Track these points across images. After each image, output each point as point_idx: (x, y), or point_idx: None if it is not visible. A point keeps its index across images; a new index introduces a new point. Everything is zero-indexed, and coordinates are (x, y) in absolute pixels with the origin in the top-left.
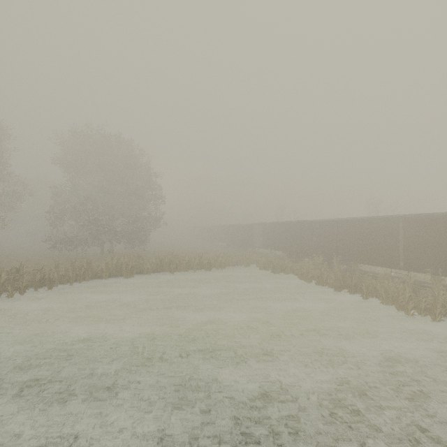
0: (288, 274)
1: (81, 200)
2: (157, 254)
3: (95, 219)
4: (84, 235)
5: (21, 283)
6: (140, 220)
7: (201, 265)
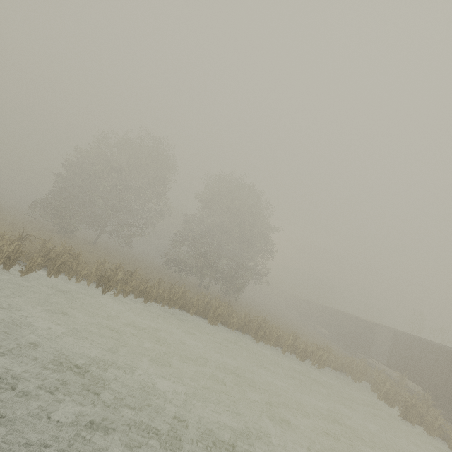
0: (432, 436)
1: (202, 233)
2: (247, 309)
3: (206, 253)
4: (192, 263)
5: (128, 287)
6: (243, 268)
7: (293, 348)
